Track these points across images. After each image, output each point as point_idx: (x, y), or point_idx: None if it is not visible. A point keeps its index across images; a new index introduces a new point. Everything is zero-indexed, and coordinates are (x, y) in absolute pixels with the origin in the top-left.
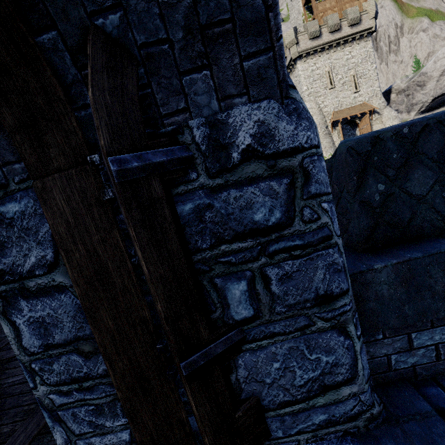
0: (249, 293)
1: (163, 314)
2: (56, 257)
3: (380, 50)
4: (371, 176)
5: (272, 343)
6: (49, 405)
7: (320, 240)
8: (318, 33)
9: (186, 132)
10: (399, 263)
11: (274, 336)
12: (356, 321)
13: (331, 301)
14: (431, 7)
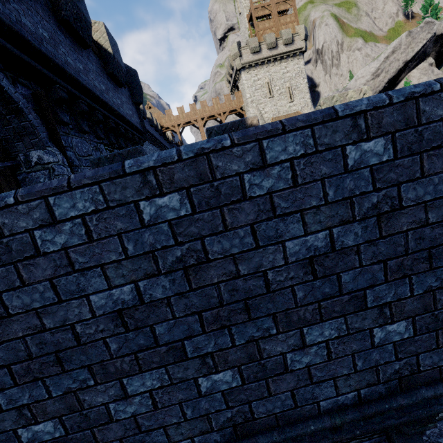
0: None
1: None
2: None
3: (325, 63)
4: None
5: None
6: None
7: None
8: (258, 48)
9: (19, 157)
10: None
11: None
12: None
13: None
14: (366, 29)
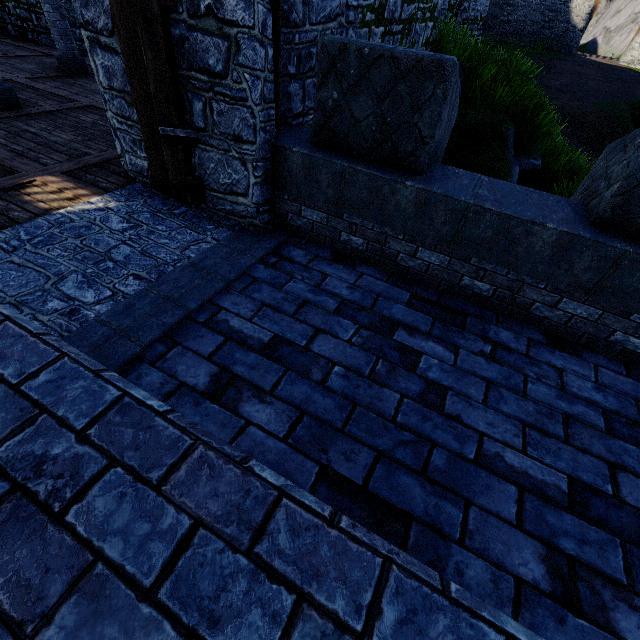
0: (203, 112)
1: (153, 93)
2: (113, 28)
3: None
4: (331, 82)
5: (212, 151)
6: (113, 125)
7: (240, 99)
8: None
9: None
10: (306, 154)
11: (213, 148)
12: (256, 166)
13: (241, 142)
14: None
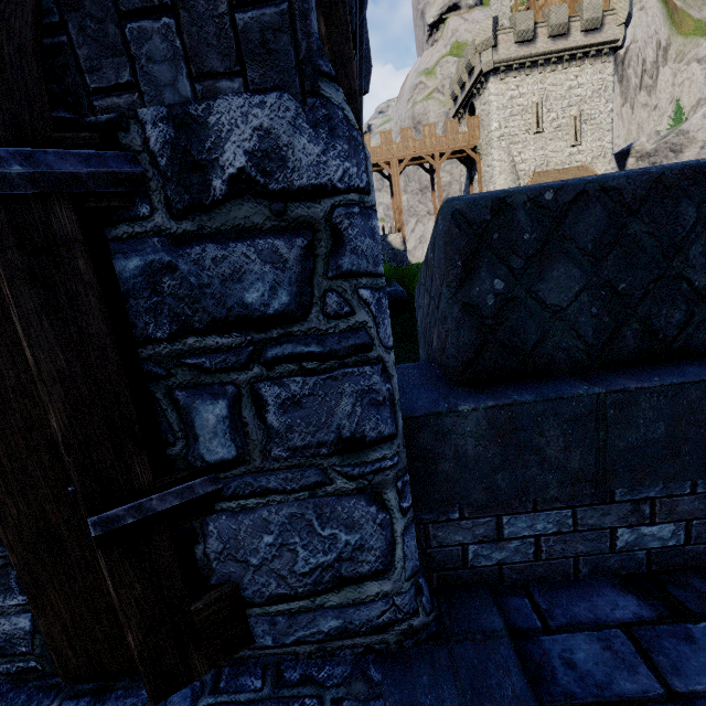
0: (230, 421)
1: (60, 435)
2: None
3: (626, 82)
4: (486, 265)
5: (264, 504)
6: None
7: (351, 350)
8: (530, 34)
9: (134, 129)
10: (496, 407)
11: (268, 495)
12: (403, 486)
13: (361, 449)
14: None
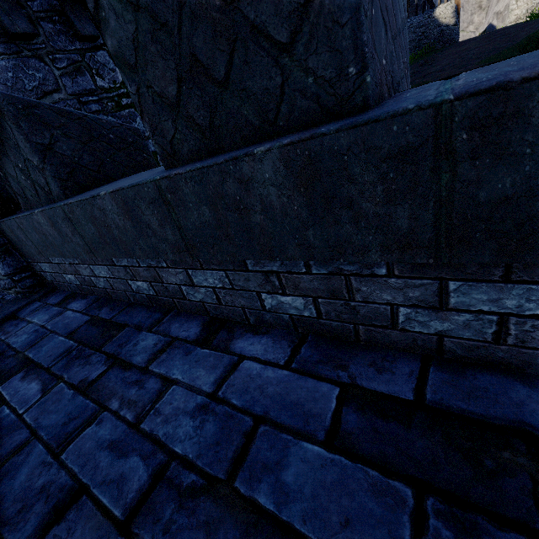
0: None
1: None
2: None
3: None
4: None
5: None
6: None
7: None
8: None
9: None
10: (3, 222)
11: None
12: None
13: None
14: None
